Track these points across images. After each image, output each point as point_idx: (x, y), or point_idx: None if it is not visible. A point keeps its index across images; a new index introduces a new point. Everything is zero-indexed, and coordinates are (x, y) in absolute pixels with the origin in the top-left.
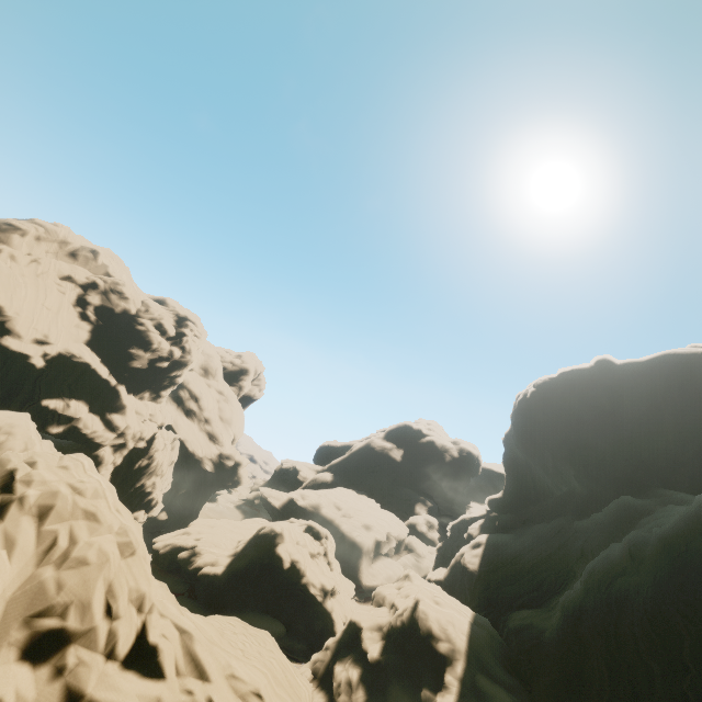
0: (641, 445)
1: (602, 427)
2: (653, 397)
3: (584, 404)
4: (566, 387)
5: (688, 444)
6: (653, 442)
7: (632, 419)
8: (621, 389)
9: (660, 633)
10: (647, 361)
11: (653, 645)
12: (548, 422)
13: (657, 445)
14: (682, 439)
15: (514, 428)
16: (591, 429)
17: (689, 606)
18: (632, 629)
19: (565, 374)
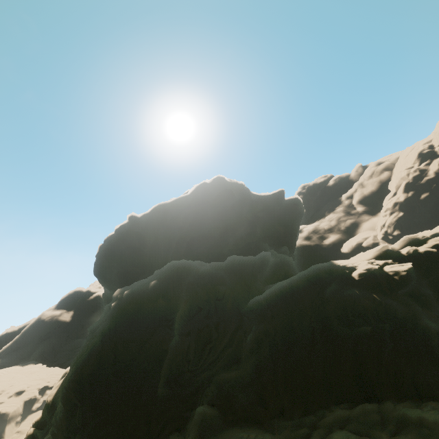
0: (153, 263)
1: (134, 258)
2: (154, 232)
3: (126, 246)
4: (117, 238)
5: (168, 255)
6: (157, 259)
7: (149, 248)
8: (143, 232)
9: (69, 410)
10: (150, 212)
11: (68, 421)
12: (109, 264)
13: (159, 260)
14: (167, 253)
15: (95, 275)
16: (128, 261)
17: (77, 381)
18: (59, 416)
19: (118, 230)
